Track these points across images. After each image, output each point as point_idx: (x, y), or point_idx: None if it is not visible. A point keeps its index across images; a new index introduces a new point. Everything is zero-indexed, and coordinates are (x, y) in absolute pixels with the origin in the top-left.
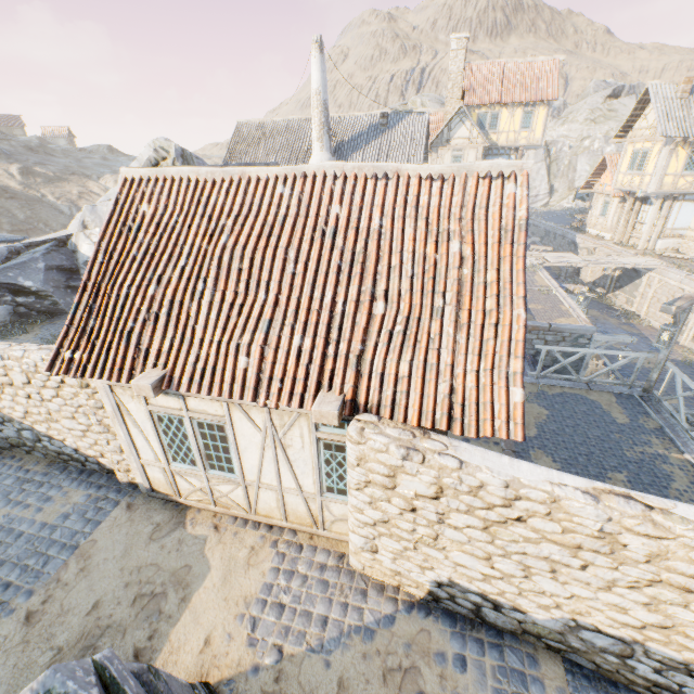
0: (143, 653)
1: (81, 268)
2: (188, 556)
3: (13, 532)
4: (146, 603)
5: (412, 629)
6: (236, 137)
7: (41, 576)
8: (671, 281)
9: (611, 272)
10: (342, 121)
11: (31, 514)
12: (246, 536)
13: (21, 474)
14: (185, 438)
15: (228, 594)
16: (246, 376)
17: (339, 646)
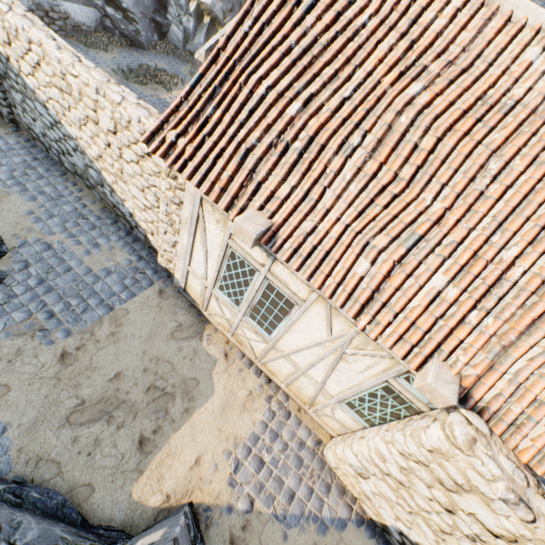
0: (146, 443)
1: (170, 5)
2: (198, 370)
3: (63, 264)
4: (157, 397)
5: (357, 543)
6: None
7: (79, 321)
8: None
9: None
10: None
11: (81, 253)
12: (248, 378)
13: (78, 206)
14: (245, 284)
15: (222, 426)
16: (358, 285)
17: (298, 526)
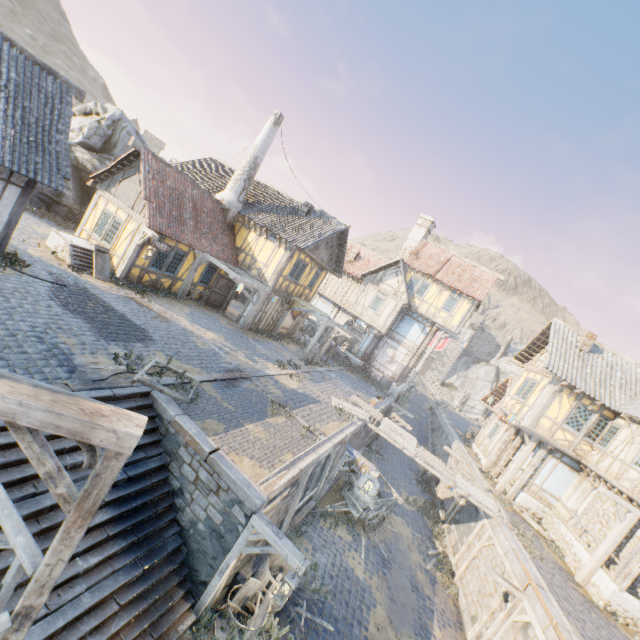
0: None
1: None
2: None
3: None
4: None
5: None
6: (198, 161)
7: None
8: (499, 545)
9: (457, 496)
10: (278, 195)
11: None
12: None
13: None
14: None
15: None
16: None
17: None
